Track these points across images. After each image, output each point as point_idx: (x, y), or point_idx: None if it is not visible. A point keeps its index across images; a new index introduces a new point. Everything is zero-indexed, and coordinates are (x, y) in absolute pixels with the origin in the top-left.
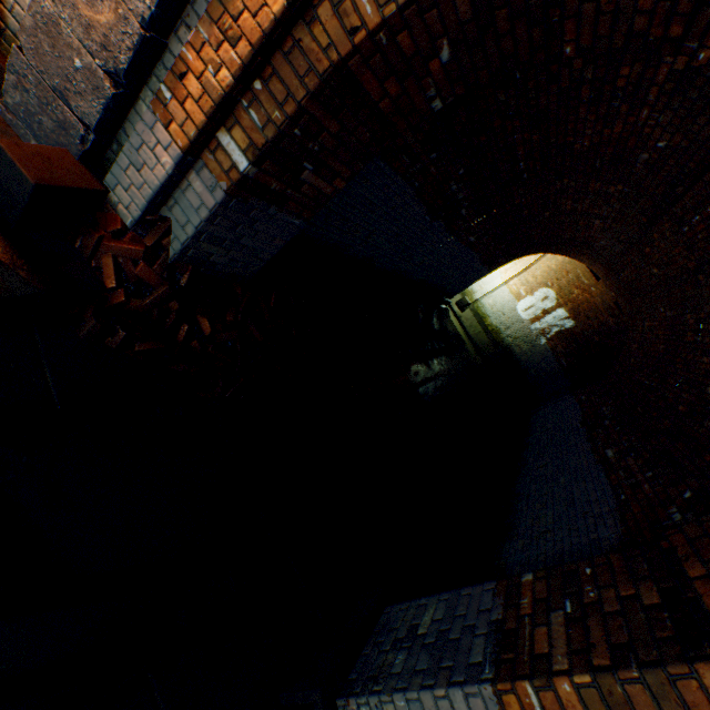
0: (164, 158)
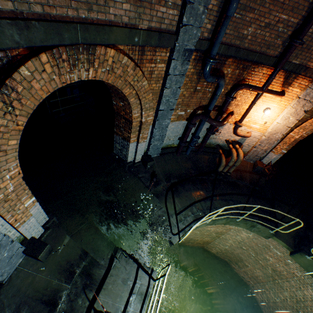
0: (273, 156)
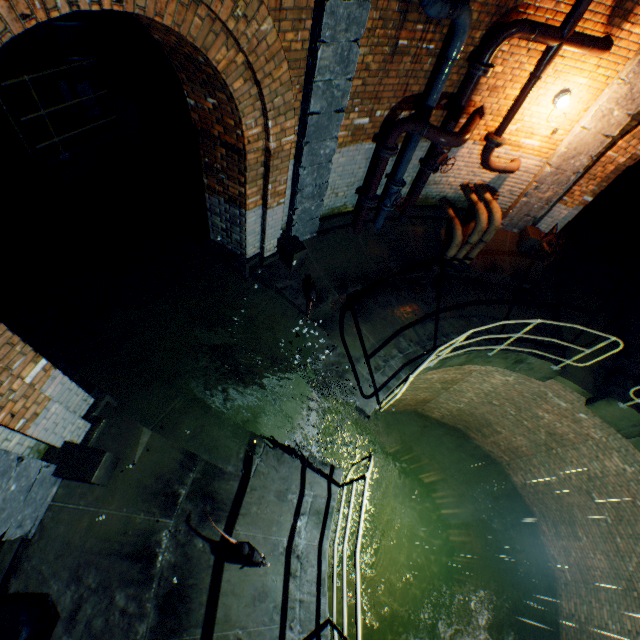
0: (563, 212)
